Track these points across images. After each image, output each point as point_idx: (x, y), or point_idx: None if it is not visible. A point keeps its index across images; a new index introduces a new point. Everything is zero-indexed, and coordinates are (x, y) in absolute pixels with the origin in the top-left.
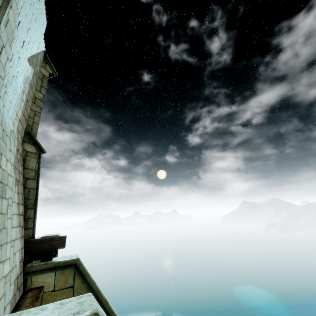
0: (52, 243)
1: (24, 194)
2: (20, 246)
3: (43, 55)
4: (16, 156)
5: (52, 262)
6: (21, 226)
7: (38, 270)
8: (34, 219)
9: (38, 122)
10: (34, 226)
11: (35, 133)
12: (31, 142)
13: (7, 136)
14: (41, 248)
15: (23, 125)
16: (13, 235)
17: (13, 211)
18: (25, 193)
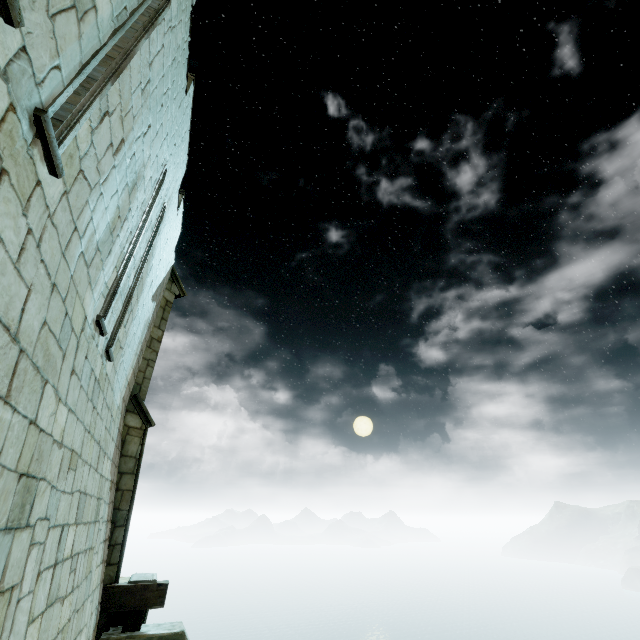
0: (144, 595)
1: (115, 500)
2: (98, 599)
3: (171, 272)
4: (116, 442)
5: (141, 635)
6: (104, 561)
7: None
8: (122, 547)
9: (150, 376)
10: (121, 560)
11: (144, 394)
12: (136, 411)
13: (113, 421)
14: (127, 604)
15: (131, 386)
16: (94, 581)
17: (101, 537)
18: (117, 499)
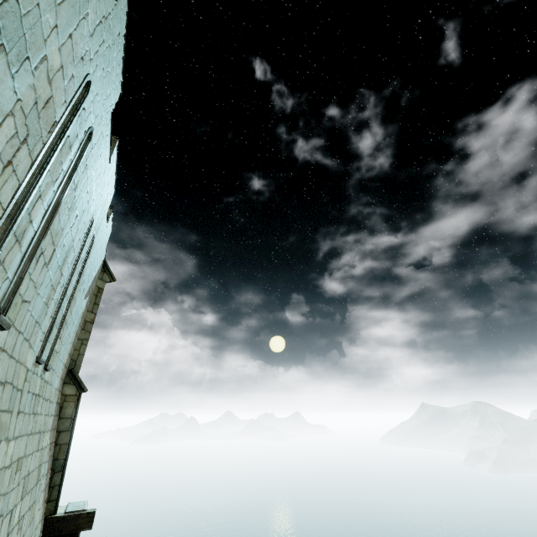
0: (76, 521)
1: (54, 453)
2: (40, 529)
3: (103, 264)
4: (55, 413)
5: None
6: (45, 501)
7: None
8: (60, 487)
9: (84, 352)
10: (59, 497)
11: (79, 367)
12: (72, 382)
13: (51, 403)
14: (63, 529)
15: (68, 364)
16: (37, 520)
17: (42, 488)
18: (56, 452)
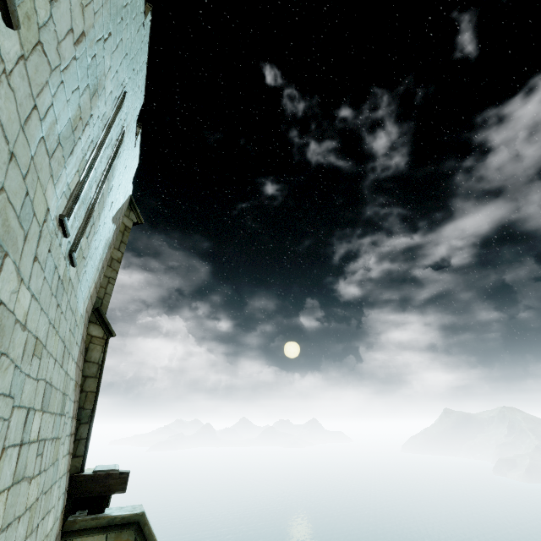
0: (107, 482)
1: (79, 400)
2: (65, 486)
3: (129, 200)
4: (80, 347)
5: (105, 516)
6: (70, 453)
7: (83, 528)
8: (87, 441)
9: (111, 292)
10: (86, 453)
11: (106, 308)
12: (98, 323)
13: (77, 326)
14: (92, 490)
15: (93, 299)
16: (61, 469)
17: (67, 430)
18: (81, 400)
